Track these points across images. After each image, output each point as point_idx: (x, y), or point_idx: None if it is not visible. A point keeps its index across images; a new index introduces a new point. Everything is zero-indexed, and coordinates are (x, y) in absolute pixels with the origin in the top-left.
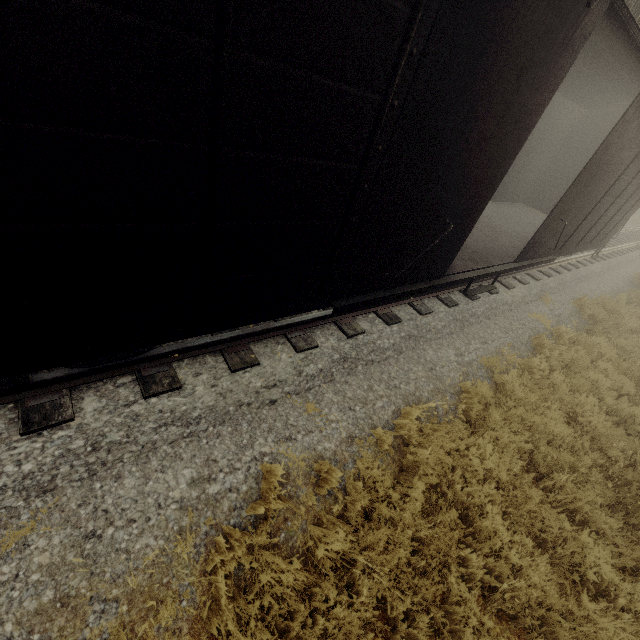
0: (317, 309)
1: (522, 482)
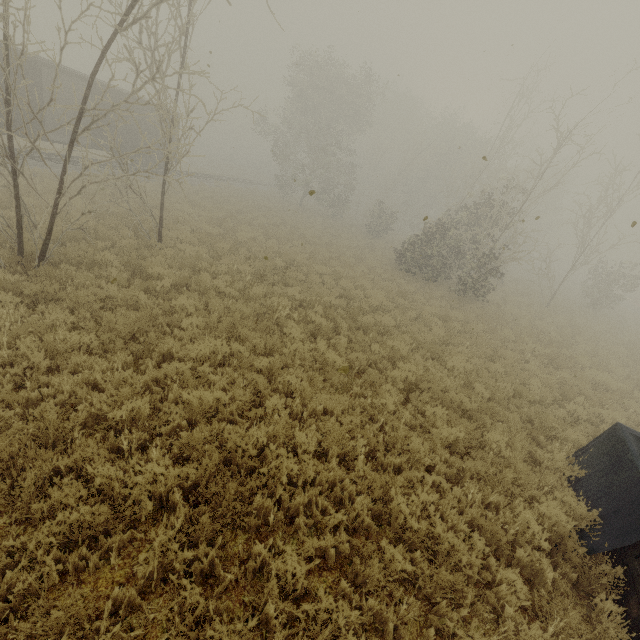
0: None
1: None
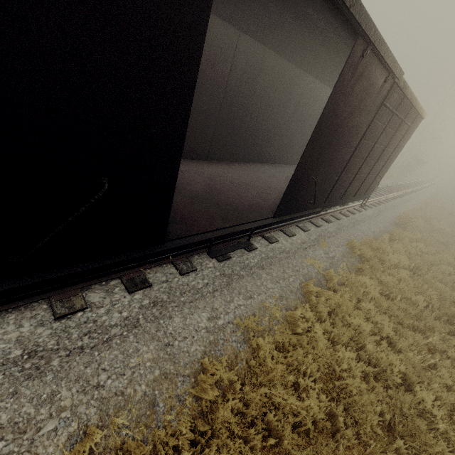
0: None
1: None
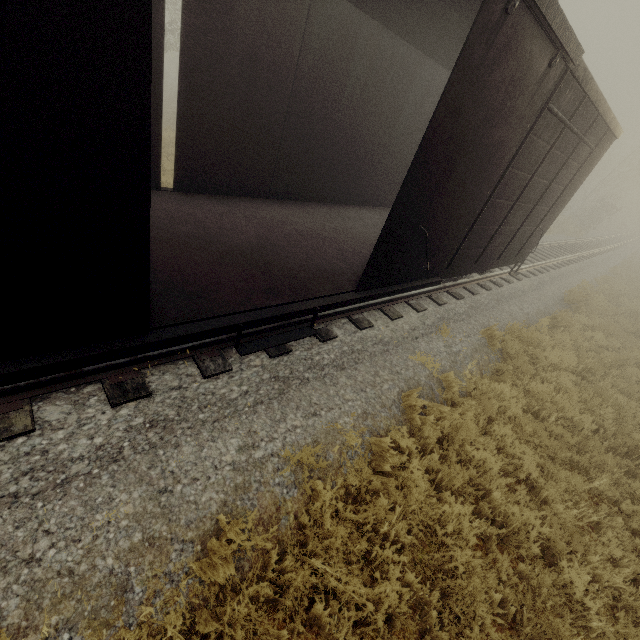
0: None
1: None
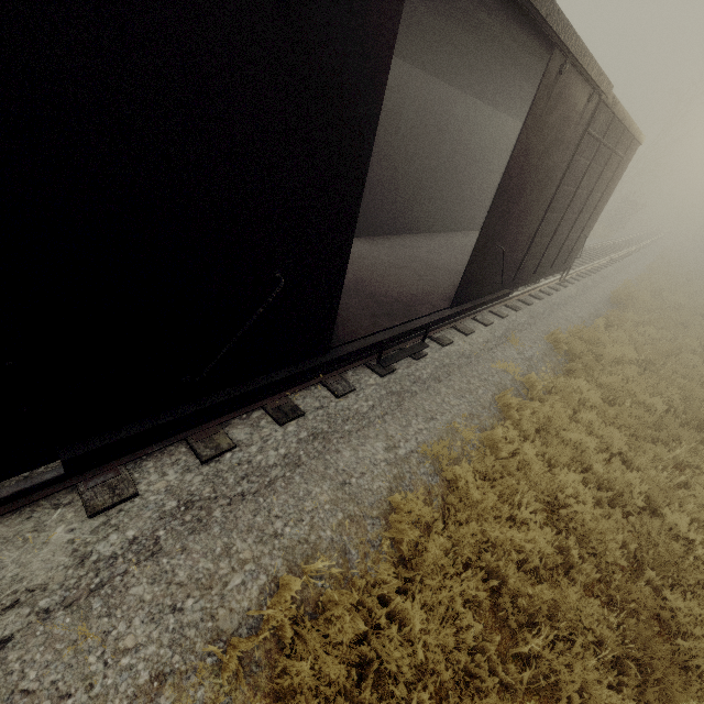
0: (32, 468)
1: (482, 658)
